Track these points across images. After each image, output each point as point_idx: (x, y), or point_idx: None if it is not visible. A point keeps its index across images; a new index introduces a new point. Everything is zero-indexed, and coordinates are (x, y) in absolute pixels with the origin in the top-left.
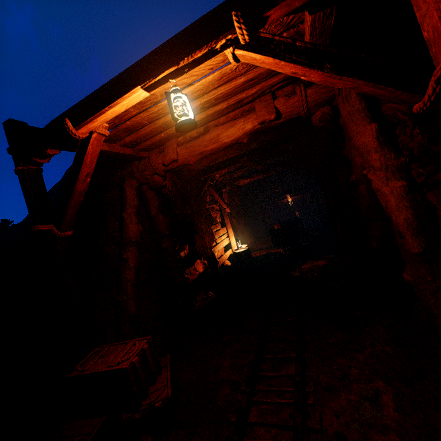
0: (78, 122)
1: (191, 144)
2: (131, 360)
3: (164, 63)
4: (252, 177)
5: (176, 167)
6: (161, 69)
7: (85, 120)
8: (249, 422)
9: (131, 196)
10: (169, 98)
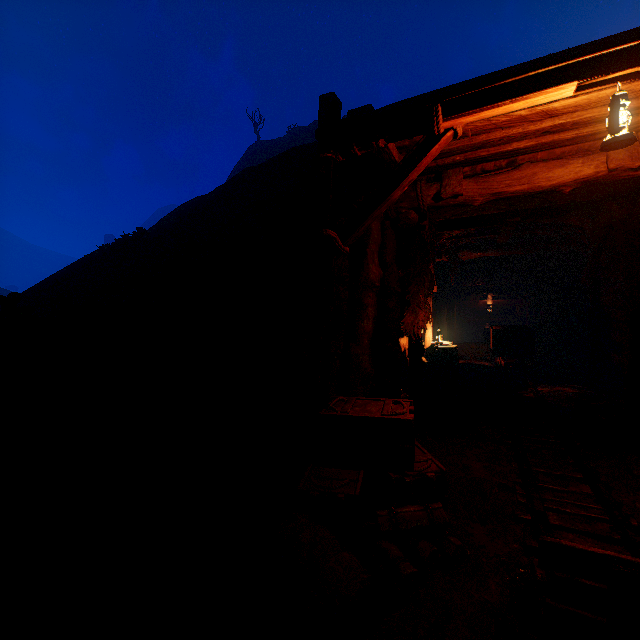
0: (450, 112)
1: (487, 178)
2: (409, 416)
3: (630, 59)
4: (485, 251)
5: (449, 205)
6: (622, 66)
7: (464, 112)
8: (550, 524)
9: (376, 230)
10: (616, 104)
